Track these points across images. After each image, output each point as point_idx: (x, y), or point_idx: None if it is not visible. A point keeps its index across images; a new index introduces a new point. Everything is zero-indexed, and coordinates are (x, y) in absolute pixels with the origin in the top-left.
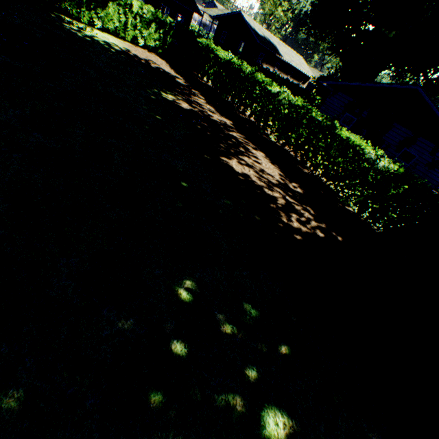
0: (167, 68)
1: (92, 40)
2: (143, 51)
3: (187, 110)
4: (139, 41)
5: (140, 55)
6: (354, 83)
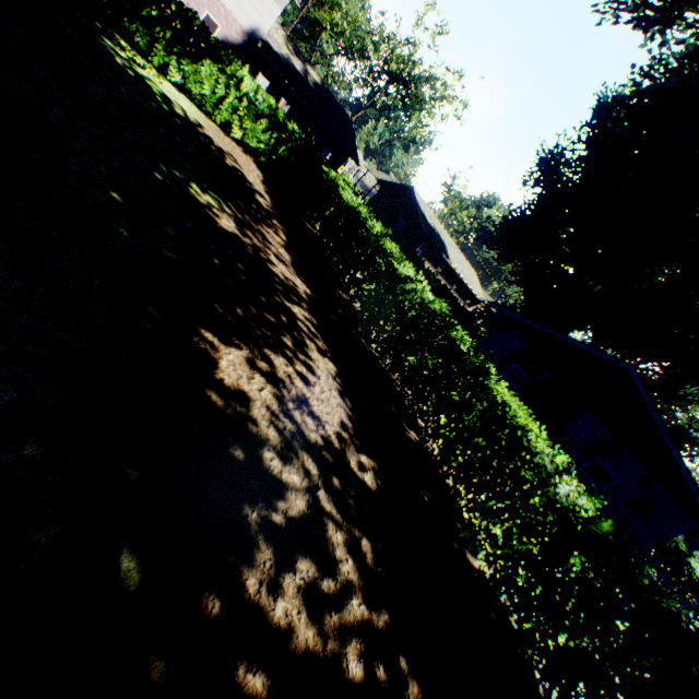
0: (257, 179)
1: (140, 78)
2: (234, 145)
3: (224, 229)
4: (234, 130)
5: (220, 142)
6: (536, 324)
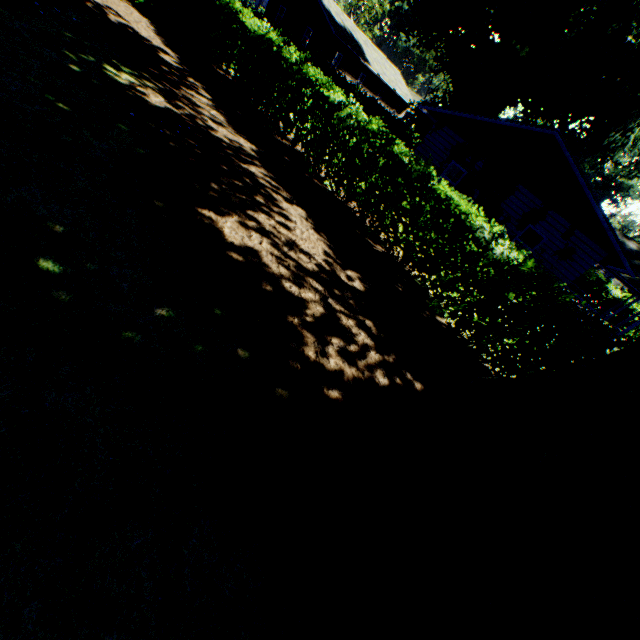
0: (149, 31)
1: None
2: None
3: (158, 108)
4: None
5: None
6: (467, 114)
